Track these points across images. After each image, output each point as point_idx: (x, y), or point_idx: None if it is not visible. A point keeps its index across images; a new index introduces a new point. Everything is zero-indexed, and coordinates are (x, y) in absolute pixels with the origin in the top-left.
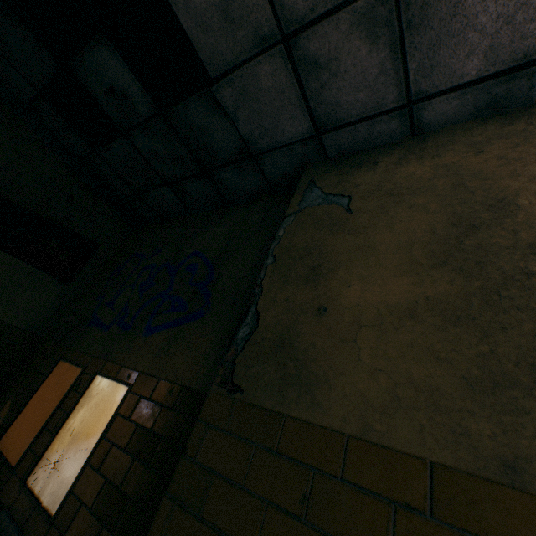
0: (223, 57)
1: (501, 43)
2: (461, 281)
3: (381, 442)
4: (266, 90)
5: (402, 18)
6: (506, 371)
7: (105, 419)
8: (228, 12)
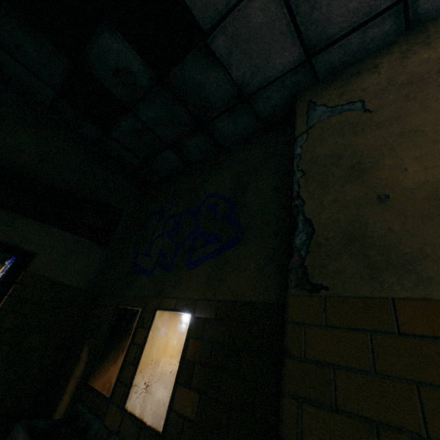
0: (214, 7)
1: None
2: None
3: None
4: (257, 27)
5: None
6: None
7: (178, 344)
8: None
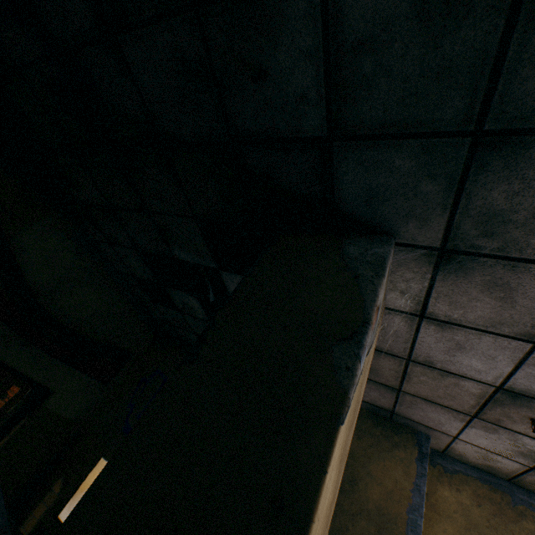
0: None
1: (376, 400)
2: None
3: None
4: None
5: None
6: None
7: None
8: None
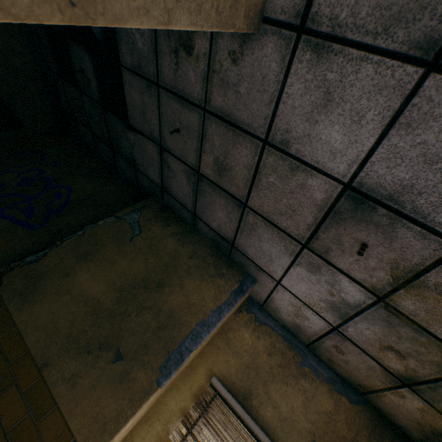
0: (137, 123)
1: (222, 227)
2: (114, 302)
3: (23, 336)
4: (149, 153)
5: (198, 187)
6: (81, 339)
7: None
8: (144, 113)
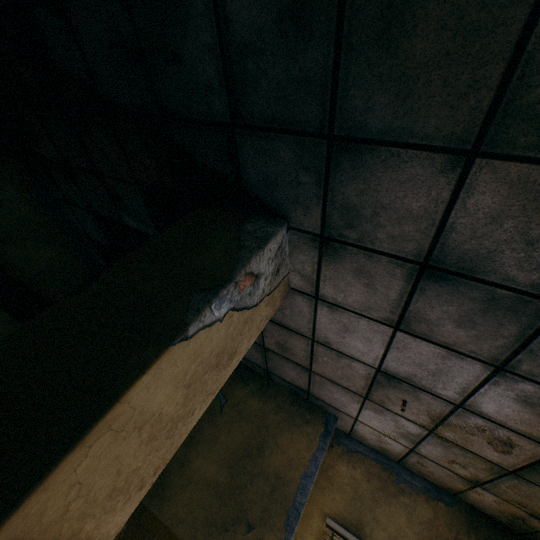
0: None
1: (295, 380)
2: (229, 479)
3: (173, 531)
4: None
5: (266, 354)
6: (217, 520)
7: None
8: None
